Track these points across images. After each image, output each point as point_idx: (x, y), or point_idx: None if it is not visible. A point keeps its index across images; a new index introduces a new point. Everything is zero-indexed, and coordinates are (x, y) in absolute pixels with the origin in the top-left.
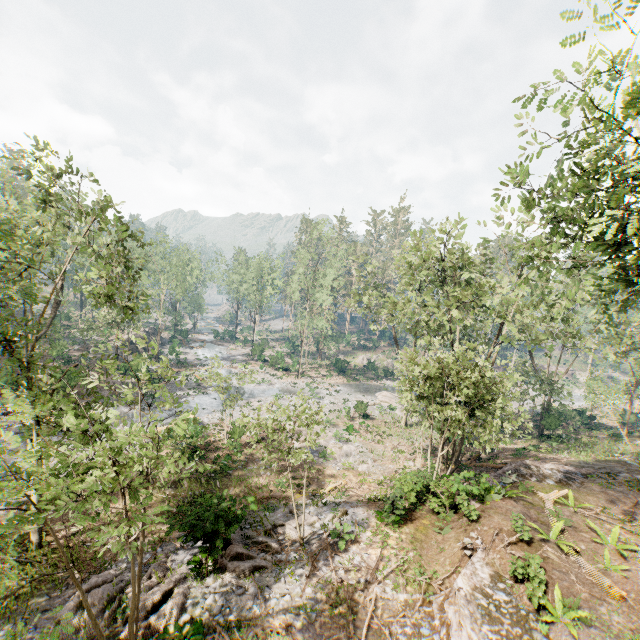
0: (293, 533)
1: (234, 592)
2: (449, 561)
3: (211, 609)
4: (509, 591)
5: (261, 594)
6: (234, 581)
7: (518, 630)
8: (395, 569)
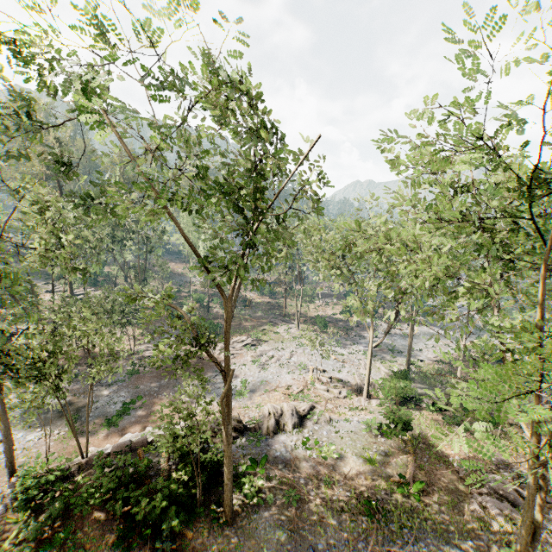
0: None
1: None
2: None
3: None
4: None
5: None
6: None
7: None
8: None
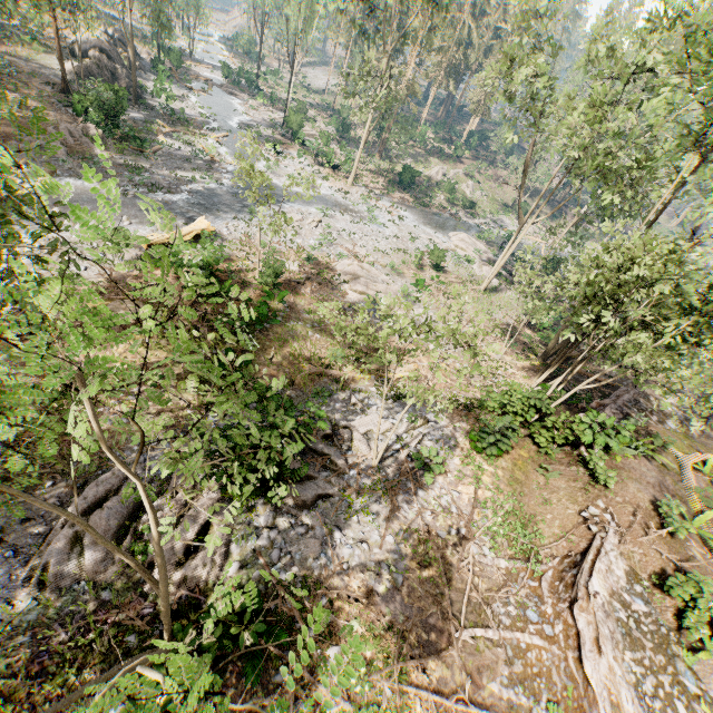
0: (363, 446)
1: (294, 530)
2: (559, 523)
3: (266, 555)
4: (647, 598)
5: (329, 537)
6: (292, 513)
7: (661, 660)
8: (495, 525)
